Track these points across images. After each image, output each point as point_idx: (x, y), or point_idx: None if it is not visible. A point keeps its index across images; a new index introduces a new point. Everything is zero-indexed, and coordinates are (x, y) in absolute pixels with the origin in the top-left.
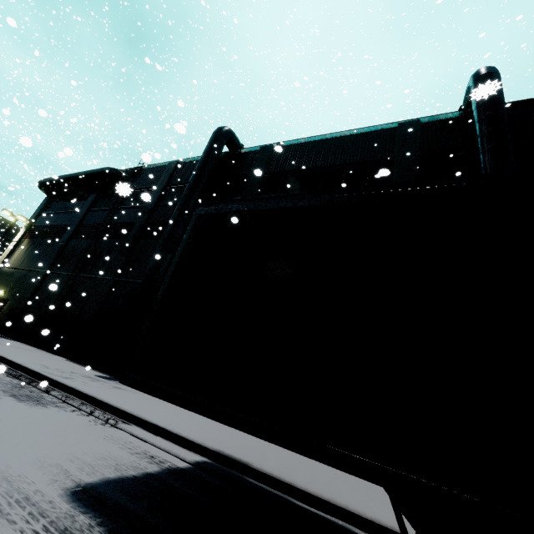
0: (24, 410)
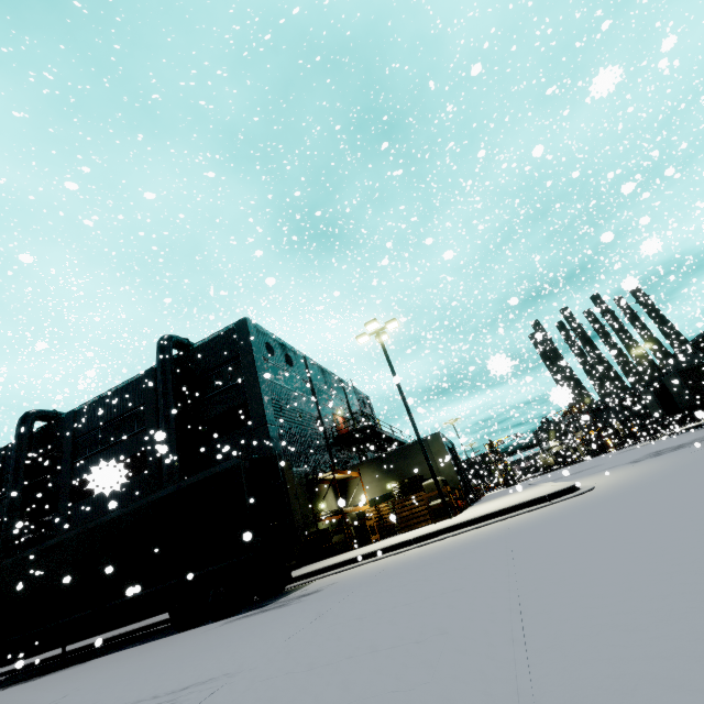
0: None
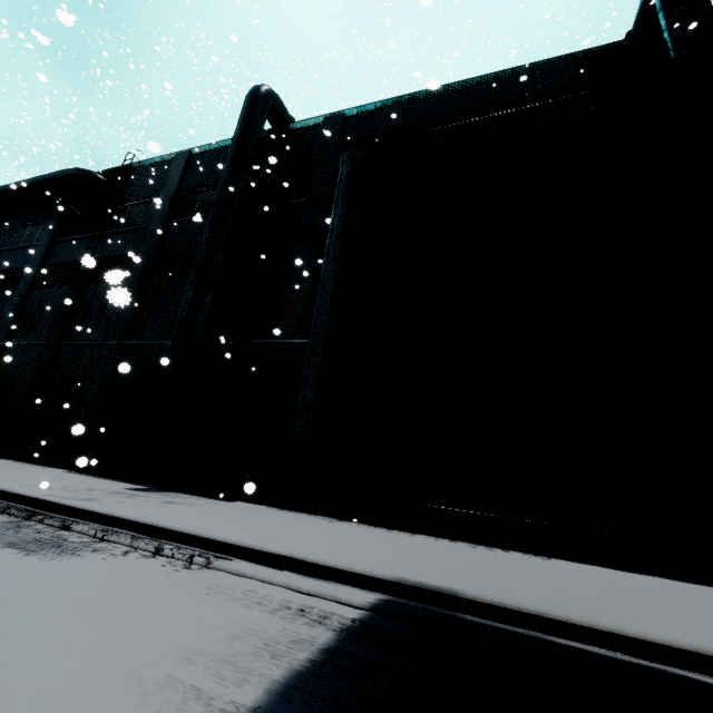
0: (43, 569)
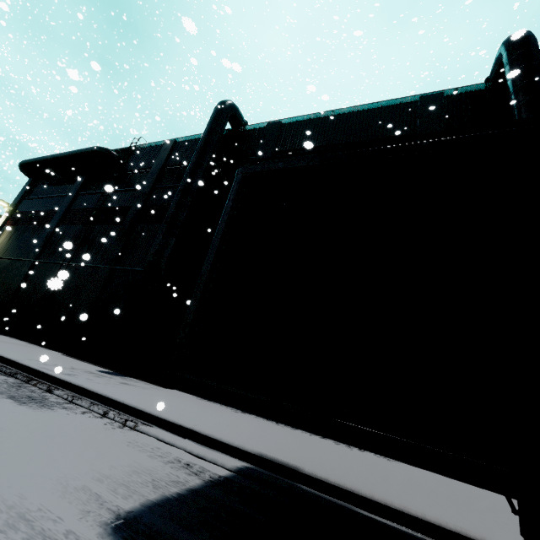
0: (28, 414)
